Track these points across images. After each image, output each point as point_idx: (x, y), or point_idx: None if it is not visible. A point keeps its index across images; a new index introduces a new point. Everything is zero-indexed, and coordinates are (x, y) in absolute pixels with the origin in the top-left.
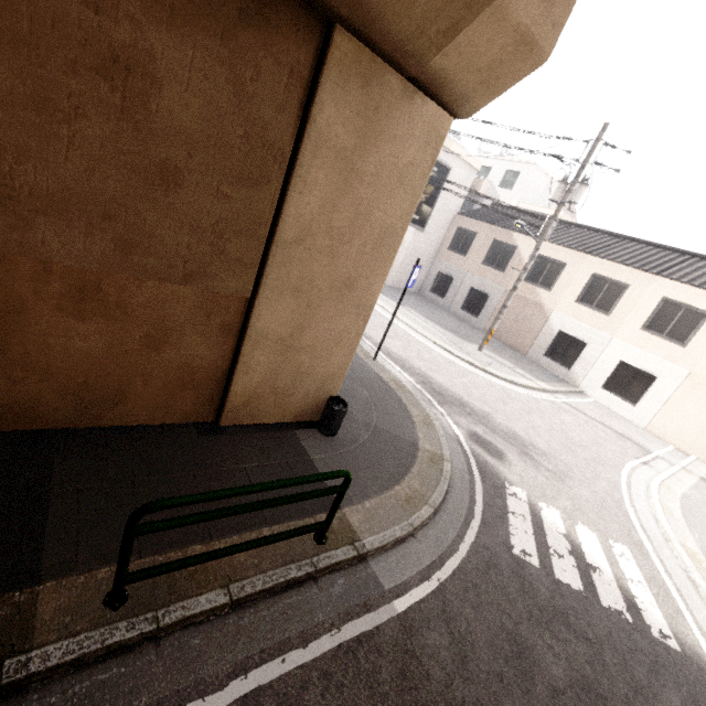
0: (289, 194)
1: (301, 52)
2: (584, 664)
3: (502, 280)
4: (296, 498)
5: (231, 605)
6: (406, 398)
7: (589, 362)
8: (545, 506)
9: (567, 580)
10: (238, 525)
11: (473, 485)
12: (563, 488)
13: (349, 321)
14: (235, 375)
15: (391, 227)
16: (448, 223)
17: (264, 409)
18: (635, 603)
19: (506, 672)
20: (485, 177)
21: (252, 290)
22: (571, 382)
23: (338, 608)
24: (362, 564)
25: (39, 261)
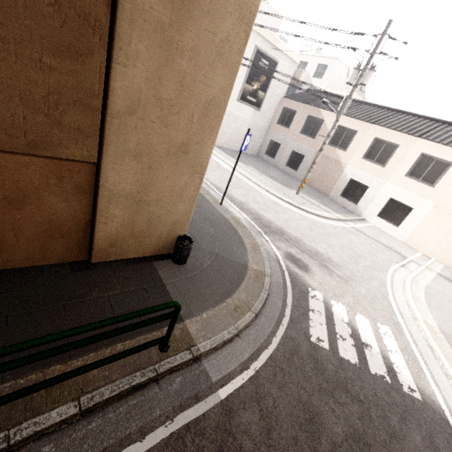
0: (113, 66)
1: None
2: (356, 420)
3: (313, 144)
4: (131, 327)
5: (81, 413)
6: (242, 231)
7: (369, 199)
8: (335, 303)
9: (348, 357)
10: (96, 344)
11: (286, 292)
12: (348, 288)
13: (187, 179)
14: (96, 225)
15: (214, 99)
16: (277, 104)
17: (127, 248)
18: (393, 368)
19: (300, 435)
20: (304, 69)
21: (97, 156)
22: (357, 213)
23: (173, 402)
24: (196, 363)
25: None
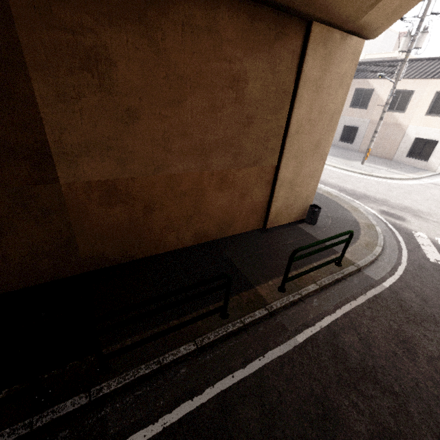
0: (293, 111)
1: (297, 41)
2: None
3: (366, 115)
4: (335, 244)
5: (319, 289)
6: (337, 200)
7: None
8: (439, 239)
9: None
10: (303, 263)
11: (395, 235)
12: None
13: (317, 165)
14: (272, 203)
15: (335, 110)
16: None
17: (282, 217)
18: None
19: None
20: None
21: (277, 161)
22: (430, 169)
23: (360, 287)
24: (360, 272)
25: (210, 171)
